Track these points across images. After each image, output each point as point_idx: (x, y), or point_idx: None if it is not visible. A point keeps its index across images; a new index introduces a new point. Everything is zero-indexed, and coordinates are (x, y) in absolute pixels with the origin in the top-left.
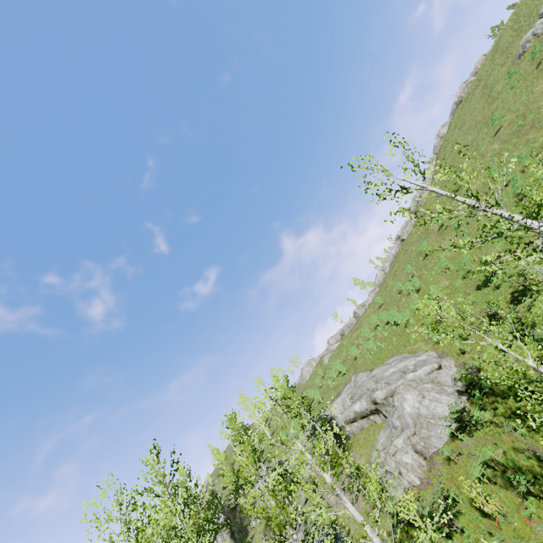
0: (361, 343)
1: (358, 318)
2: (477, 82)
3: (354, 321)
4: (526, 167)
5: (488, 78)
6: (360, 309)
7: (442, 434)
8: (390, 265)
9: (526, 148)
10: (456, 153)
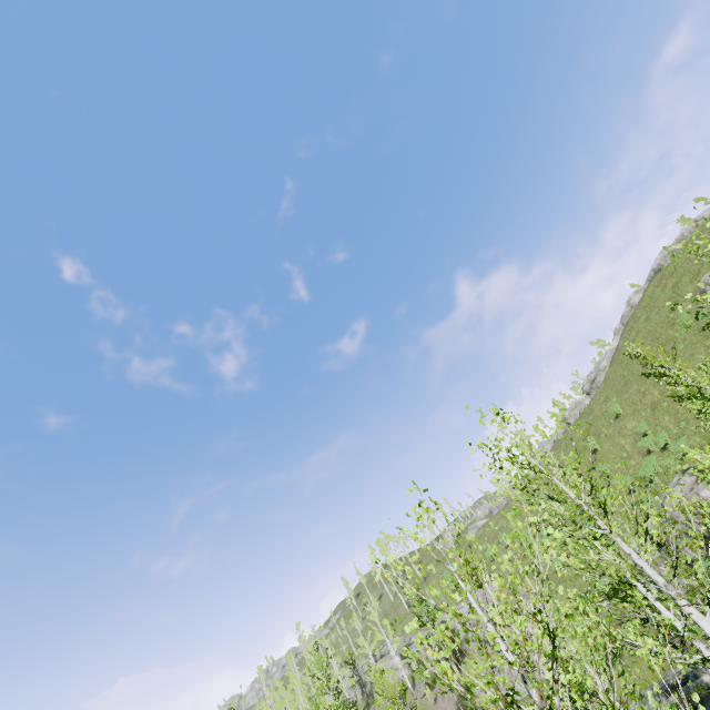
0: (502, 542)
1: (509, 499)
2: (672, 269)
3: (504, 502)
4: (667, 444)
5: (679, 278)
6: (512, 490)
7: (522, 691)
8: (552, 449)
9: (674, 420)
10: (632, 356)
